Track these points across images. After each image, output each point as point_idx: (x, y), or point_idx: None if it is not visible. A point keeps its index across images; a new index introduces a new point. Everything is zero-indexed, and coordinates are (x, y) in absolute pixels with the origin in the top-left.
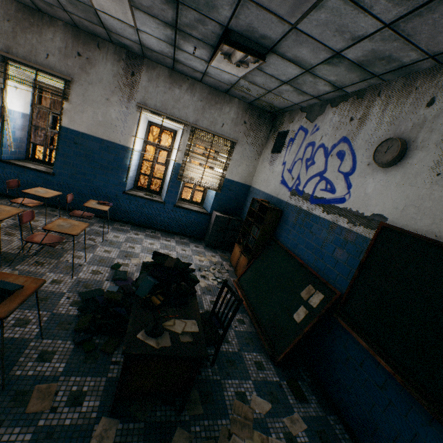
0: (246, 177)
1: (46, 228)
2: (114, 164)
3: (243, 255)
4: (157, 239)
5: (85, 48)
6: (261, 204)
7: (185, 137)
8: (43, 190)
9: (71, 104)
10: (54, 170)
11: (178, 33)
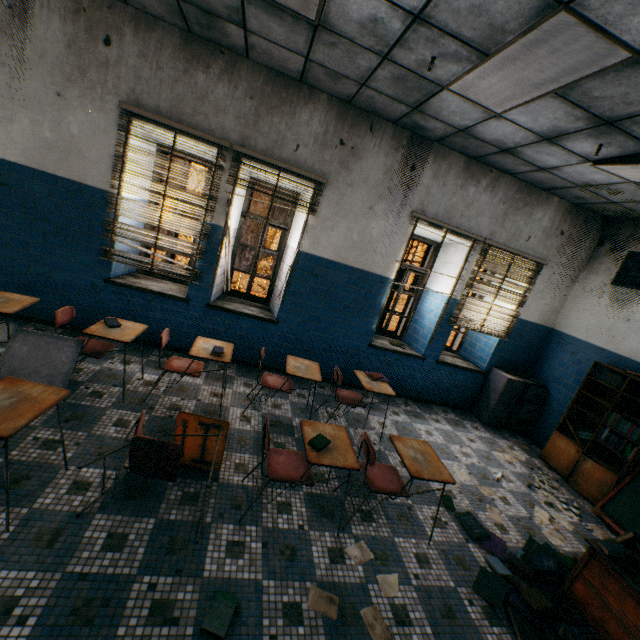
0: (546, 315)
1: (415, 475)
2: (363, 303)
3: (594, 462)
4: (424, 421)
5: (351, 133)
6: (629, 380)
7: (471, 259)
8: (298, 363)
9: (318, 217)
10: (278, 316)
11: (596, 128)
